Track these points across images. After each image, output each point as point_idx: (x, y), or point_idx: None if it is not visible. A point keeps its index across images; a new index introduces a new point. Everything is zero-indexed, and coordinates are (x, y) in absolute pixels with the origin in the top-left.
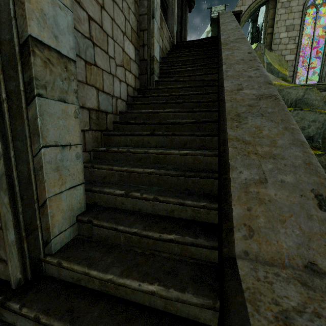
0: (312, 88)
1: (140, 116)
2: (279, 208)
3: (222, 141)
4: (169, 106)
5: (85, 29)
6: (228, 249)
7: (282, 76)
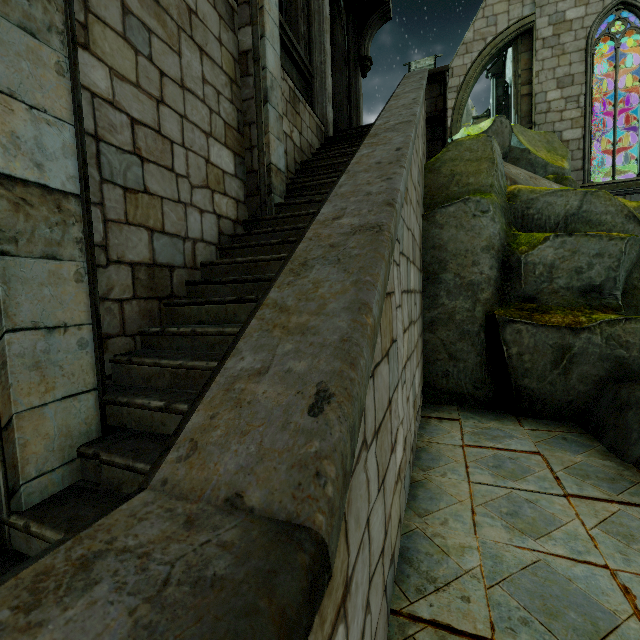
0: (597, 192)
1: (235, 269)
2: (255, 413)
3: (253, 309)
4: (288, 248)
5: (125, 140)
6: (146, 478)
7: (555, 170)
